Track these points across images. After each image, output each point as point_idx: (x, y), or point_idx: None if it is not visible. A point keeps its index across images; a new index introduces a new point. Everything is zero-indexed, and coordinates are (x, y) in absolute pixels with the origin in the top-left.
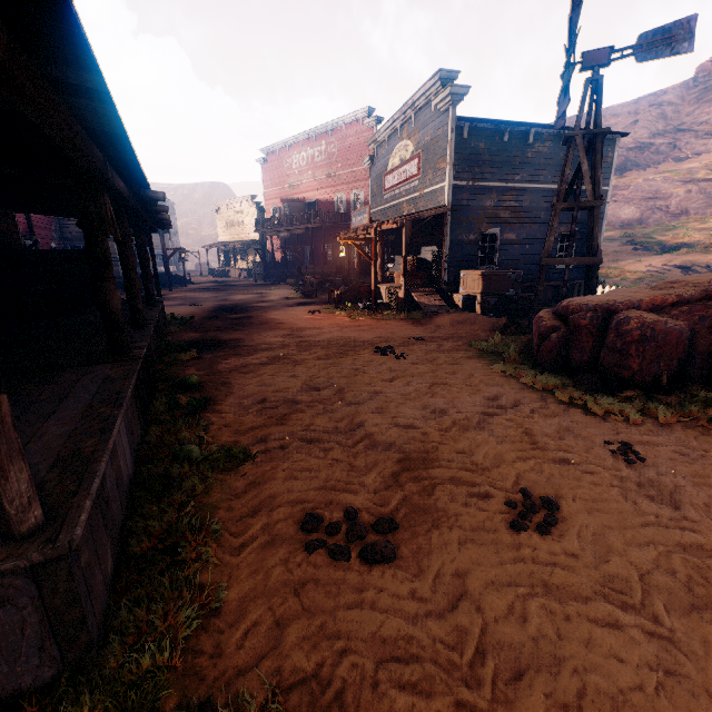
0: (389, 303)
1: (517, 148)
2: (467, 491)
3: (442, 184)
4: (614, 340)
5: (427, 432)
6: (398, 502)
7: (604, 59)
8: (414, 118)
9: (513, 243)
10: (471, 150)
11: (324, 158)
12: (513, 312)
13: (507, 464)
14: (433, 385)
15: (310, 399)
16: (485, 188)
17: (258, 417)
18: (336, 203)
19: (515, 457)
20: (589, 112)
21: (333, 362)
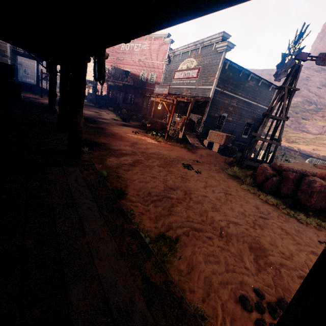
0: (172, 136)
1: (243, 80)
2: (295, 274)
3: (210, 86)
4: (307, 189)
5: (247, 228)
6: (273, 283)
7: (305, 58)
8: (200, 49)
9: (230, 122)
10: (226, 75)
11: (139, 50)
12: (227, 153)
13: (295, 254)
14: (225, 194)
15: (175, 197)
16: (227, 94)
17: (156, 207)
18: (141, 75)
19: (295, 249)
20: (292, 79)
21: (168, 170)
